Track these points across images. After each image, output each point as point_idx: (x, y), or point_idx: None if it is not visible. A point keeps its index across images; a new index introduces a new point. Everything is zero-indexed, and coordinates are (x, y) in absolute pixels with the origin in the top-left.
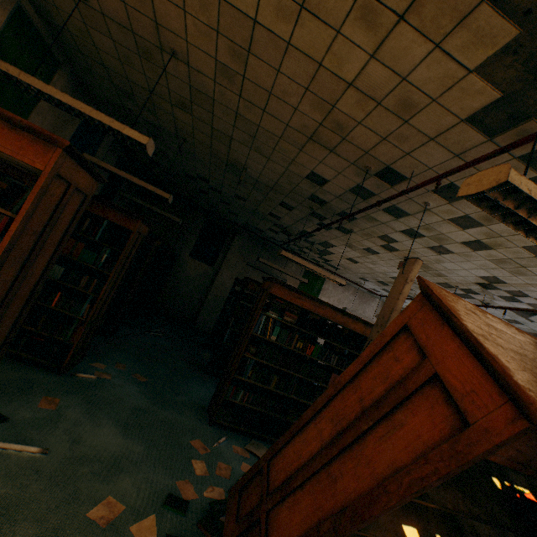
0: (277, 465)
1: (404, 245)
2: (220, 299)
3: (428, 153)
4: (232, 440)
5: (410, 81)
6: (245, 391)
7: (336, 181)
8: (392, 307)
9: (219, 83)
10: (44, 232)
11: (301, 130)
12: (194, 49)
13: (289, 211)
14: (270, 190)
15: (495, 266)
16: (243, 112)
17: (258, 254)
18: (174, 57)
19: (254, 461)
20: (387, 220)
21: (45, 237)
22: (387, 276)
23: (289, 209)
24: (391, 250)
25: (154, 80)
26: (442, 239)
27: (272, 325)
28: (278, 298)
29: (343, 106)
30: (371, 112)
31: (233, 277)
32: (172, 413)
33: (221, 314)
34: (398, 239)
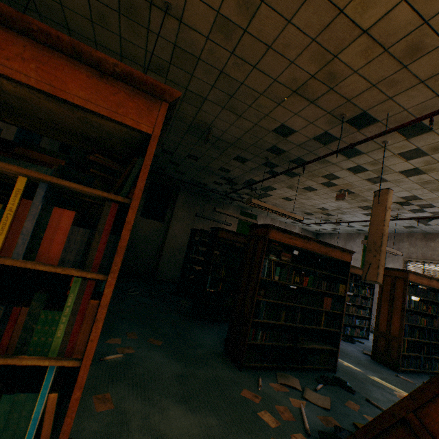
0: (436, 415)
1: (344, 180)
2: (174, 249)
3: (411, 95)
4: (265, 378)
5: (431, 24)
6: (262, 331)
7: (304, 131)
8: (380, 233)
9: (212, 40)
10: None
11: (288, 84)
12: (194, 0)
13: (242, 164)
14: (229, 146)
15: (419, 187)
16: (229, 70)
17: (200, 205)
18: (164, 12)
19: (295, 393)
20: (338, 160)
21: None
22: (315, 207)
23: (243, 162)
24: (329, 186)
25: (130, 42)
26: (383, 171)
27: (274, 266)
28: (274, 241)
29: (346, 56)
30: (373, 59)
31: (183, 228)
32: (206, 369)
33: (185, 263)
34: (341, 176)
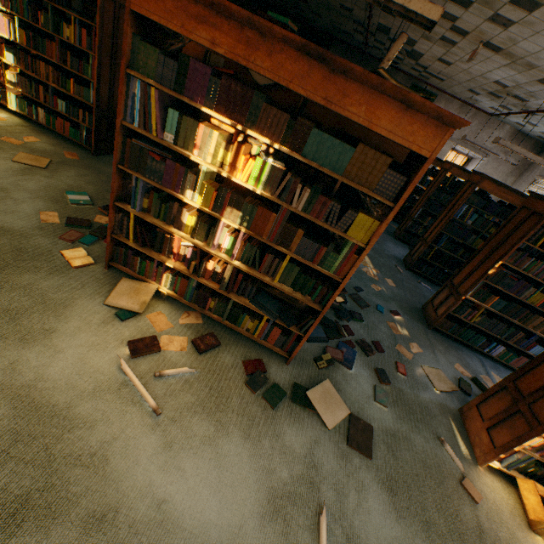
0: None
1: (466, 23)
2: None
3: None
4: None
5: None
6: None
7: None
8: None
9: None
10: (114, 37)
11: None
12: None
13: None
14: None
15: None
16: None
17: None
18: None
19: None
20: None
21: (116, 41)
22: (489, 81)
23: None
24: (463, 35)
25: None
26: (490, 2)
27: None
28: None
29: None
30: None
31: None
32: None
33: None
34: (456, 14)
